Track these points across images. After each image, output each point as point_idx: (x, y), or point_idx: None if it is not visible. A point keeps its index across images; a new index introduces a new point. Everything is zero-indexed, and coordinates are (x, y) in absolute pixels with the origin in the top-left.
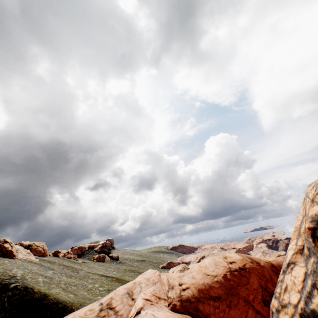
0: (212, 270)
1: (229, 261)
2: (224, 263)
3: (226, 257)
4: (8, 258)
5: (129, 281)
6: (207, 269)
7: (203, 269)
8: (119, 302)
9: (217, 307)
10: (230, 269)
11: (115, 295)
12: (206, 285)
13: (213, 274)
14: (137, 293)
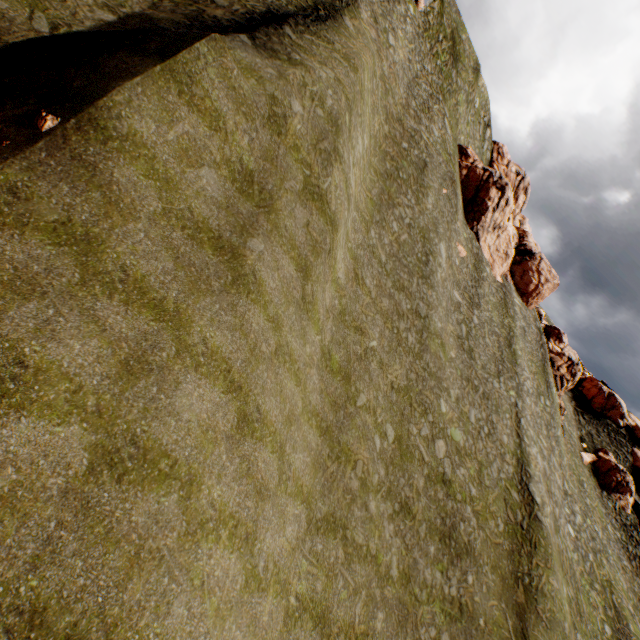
0: None
1: None
2: None
3: None
4: (468, 213)
5: (535, 595)
6: None
7: None
8: None
9: None
10: None
11: None
12: None
13: None
14: None
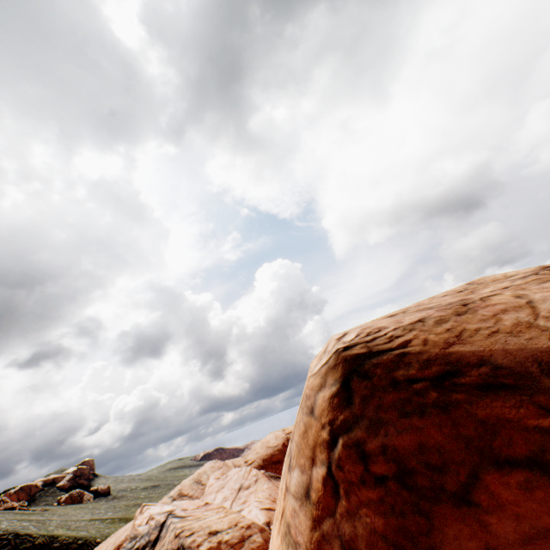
0: (274, 442)
1: (287, 432)
2: (284, 435)
3: (285, 430)
4: None
5: None
6: (270, 442)
7: (266, 443)
8: (190, 490)
9: (278, 468)
10: (288, 438)
11: (183, 486)
12: (269, 454)
13: (274, 445)
14: (206, 479)
